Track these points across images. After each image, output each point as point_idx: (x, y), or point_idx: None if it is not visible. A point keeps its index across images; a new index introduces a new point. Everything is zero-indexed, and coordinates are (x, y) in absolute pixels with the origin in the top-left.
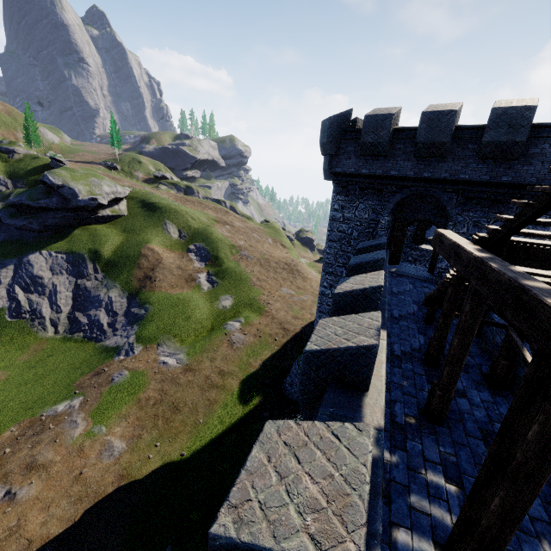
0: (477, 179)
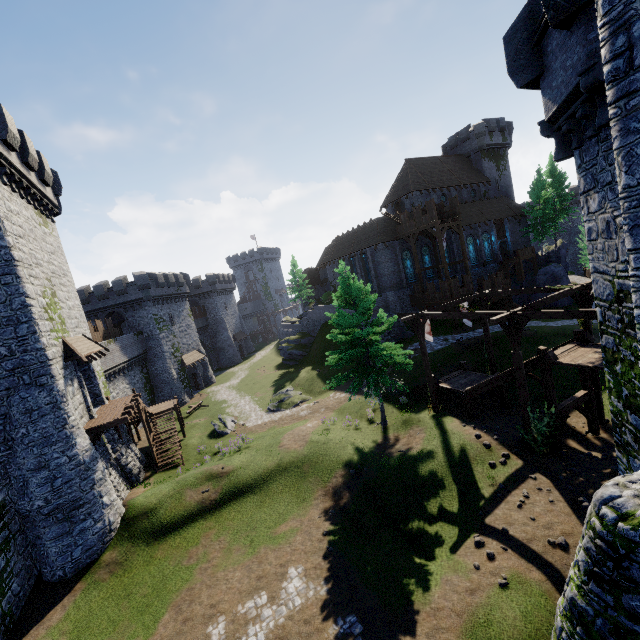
0: (122, 302)
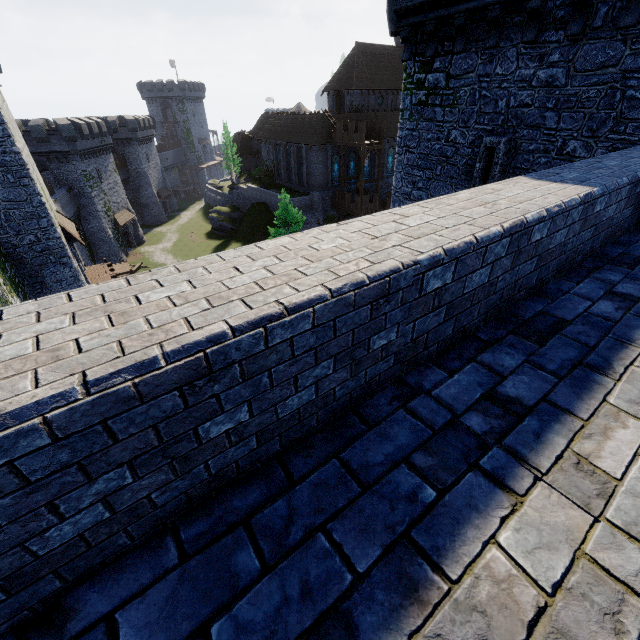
0: (44, 151)
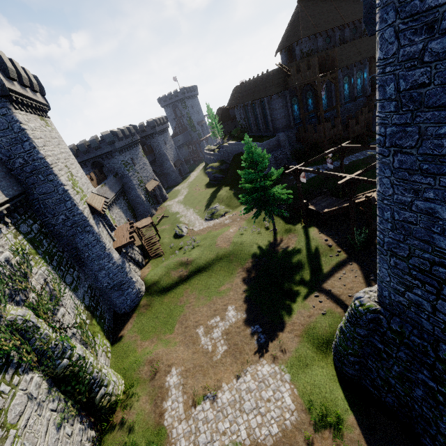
0: (99, 155)
